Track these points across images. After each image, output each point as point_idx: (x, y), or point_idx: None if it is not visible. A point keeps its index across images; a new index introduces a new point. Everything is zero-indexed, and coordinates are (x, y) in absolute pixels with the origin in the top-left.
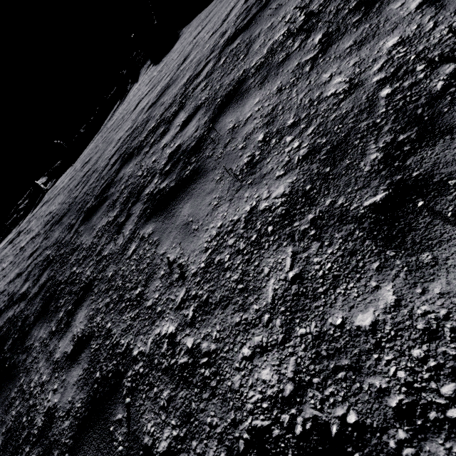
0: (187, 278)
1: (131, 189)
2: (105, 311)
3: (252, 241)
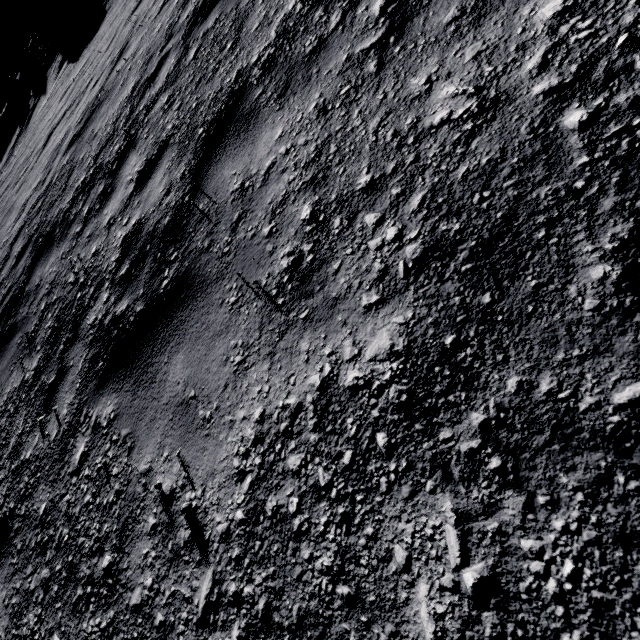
0: (211, 546)
1: (59, 311)
2: (42, 600)
3: (345, 466)
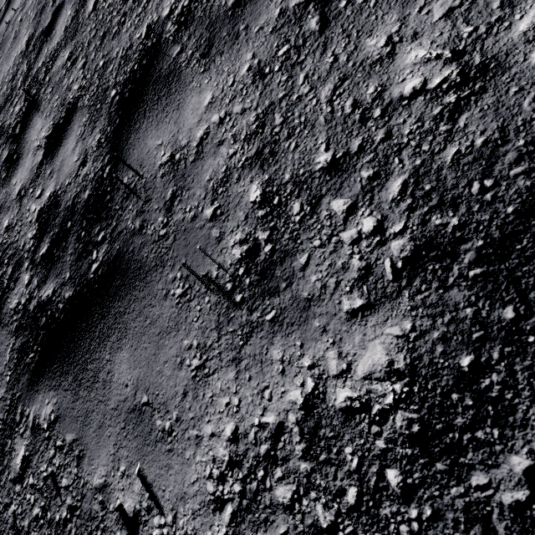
0: None
1: None
2: None
3: (350, 507)
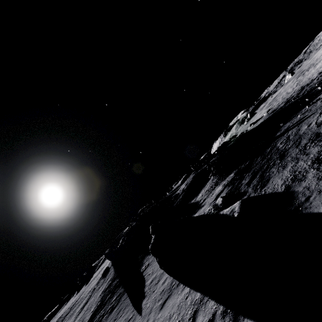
0: None
1: None
2: None
3: None
